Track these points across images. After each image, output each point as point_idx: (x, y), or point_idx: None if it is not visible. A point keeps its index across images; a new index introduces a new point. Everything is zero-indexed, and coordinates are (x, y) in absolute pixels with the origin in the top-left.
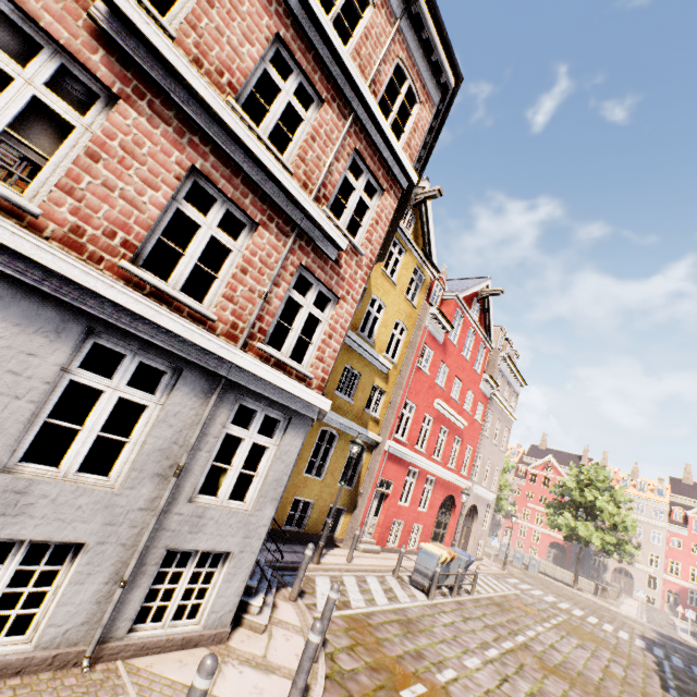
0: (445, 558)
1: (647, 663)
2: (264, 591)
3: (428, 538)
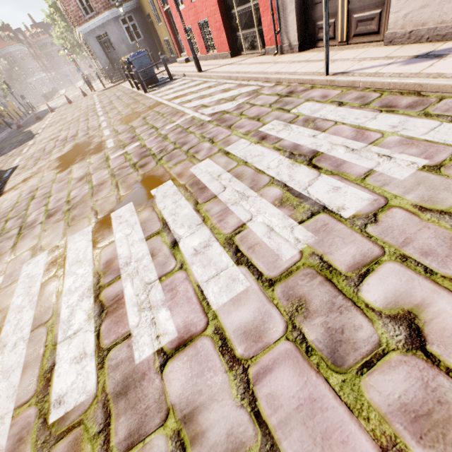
0: (124, 63)
1: (3, 199)
2: (117, 77)
3: (222, 33)
